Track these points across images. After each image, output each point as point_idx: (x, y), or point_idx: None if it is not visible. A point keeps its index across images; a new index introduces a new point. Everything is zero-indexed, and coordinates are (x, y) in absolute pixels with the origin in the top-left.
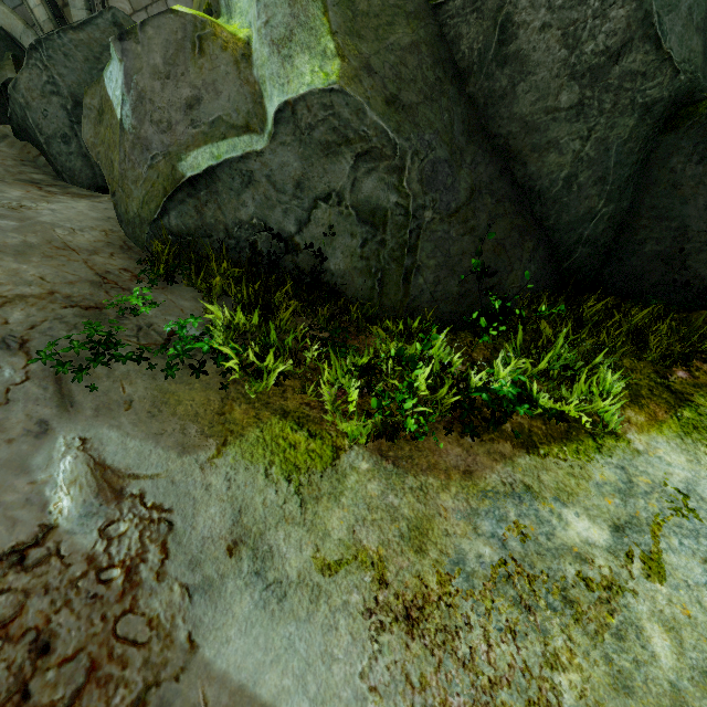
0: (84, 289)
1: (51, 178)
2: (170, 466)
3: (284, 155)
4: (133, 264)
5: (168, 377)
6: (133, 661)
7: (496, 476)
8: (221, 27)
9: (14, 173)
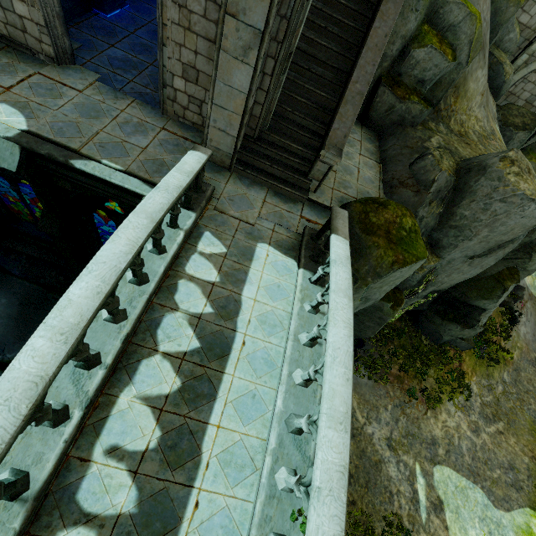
0: None
1: None
2: None
3: None
4: None
5: None
6: None
7: None
8: None
9: None
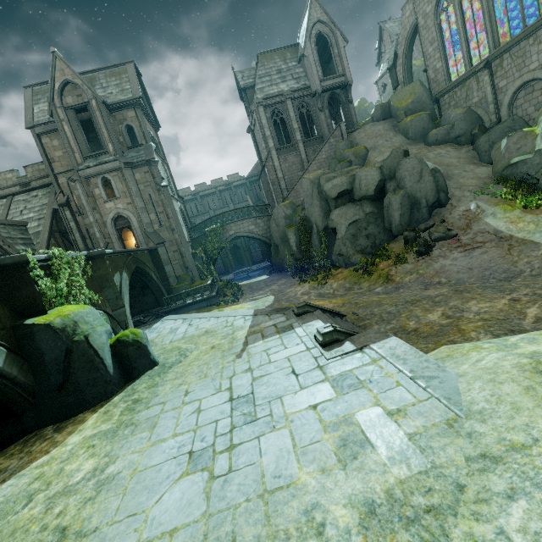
0: (481, 185)
1: (478, 161)
2: (486, 207)
3: (535, 158)
4: (491, 181)
5: (490, 198)
6: (476, 219)
7: (541, 215)
8: (533, 132)
9: (470, 161)
